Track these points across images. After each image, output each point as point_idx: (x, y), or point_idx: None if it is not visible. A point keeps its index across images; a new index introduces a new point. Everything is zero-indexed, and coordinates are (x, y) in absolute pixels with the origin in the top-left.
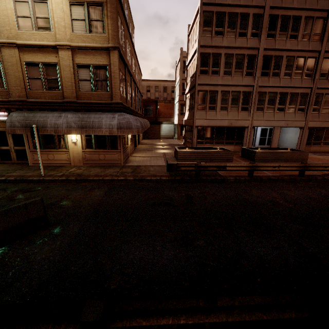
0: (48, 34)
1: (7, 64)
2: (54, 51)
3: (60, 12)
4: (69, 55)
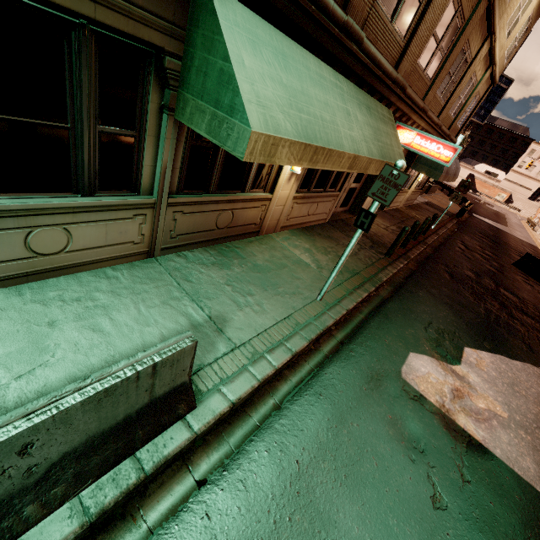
0: (504, 42)
1: (472, 67)
2: (487, 66)
3: (524, 19)
4: (486, 78)
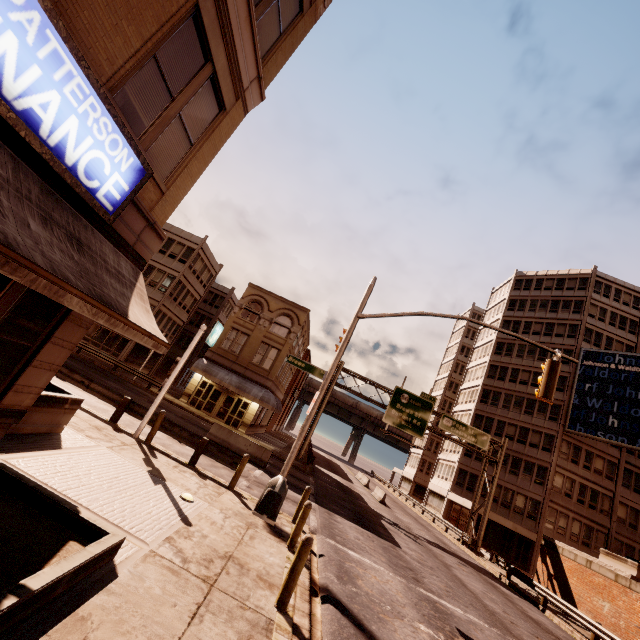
0: None
1: None
2: None
3: None
4: None
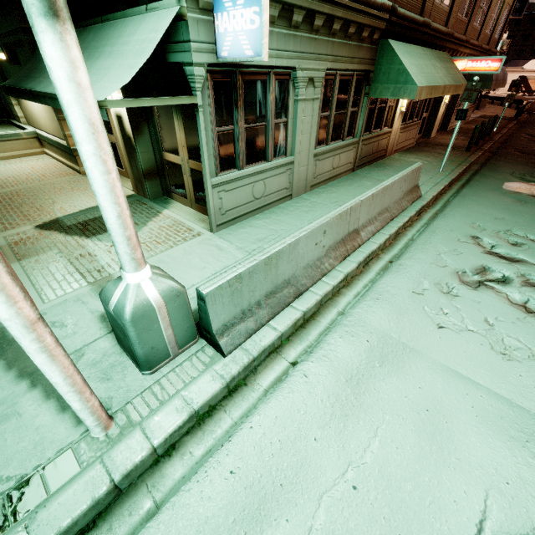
0: None
1: None
2: None
3: None
4: None
